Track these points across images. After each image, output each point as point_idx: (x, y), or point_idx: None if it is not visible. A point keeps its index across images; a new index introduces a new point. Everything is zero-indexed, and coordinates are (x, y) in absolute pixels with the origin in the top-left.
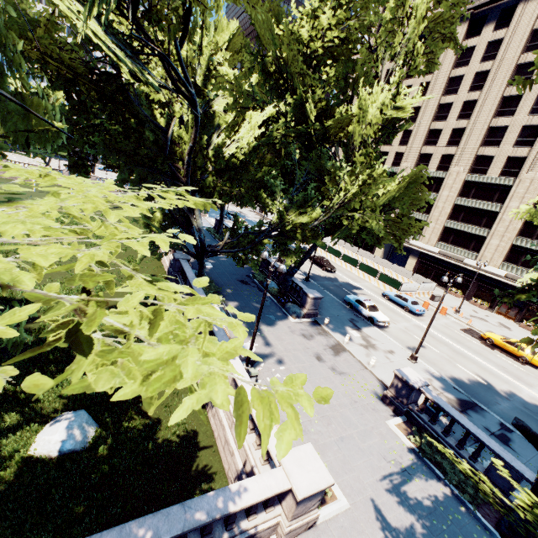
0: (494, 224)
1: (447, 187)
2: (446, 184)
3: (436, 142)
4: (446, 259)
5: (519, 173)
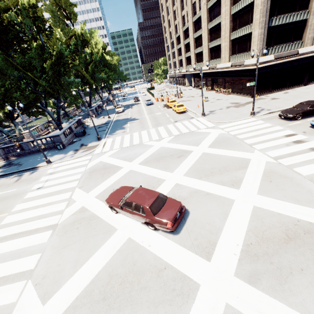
0: (202, 42)
1: (189, 31)
2: (189, 29)
3: (184, 6)
4: (196, 72)
5: (200, 5)
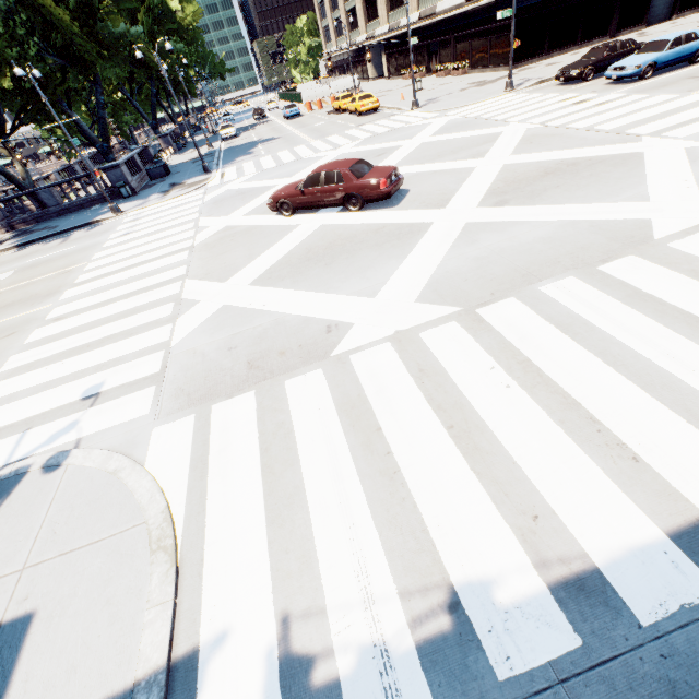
0: None
1: None
2: None
3: None
4: (392, 34)
5: None
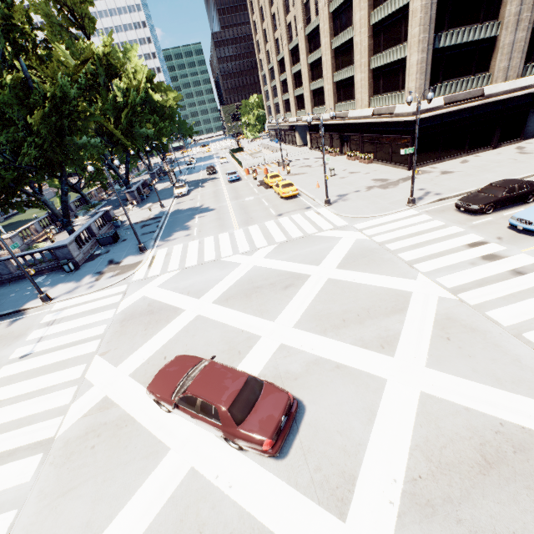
0: (323, 70)
1: (300, 50)
2: (299, 48)
3: (289, 7)
4: (314, 123)
5: (318, 7)
